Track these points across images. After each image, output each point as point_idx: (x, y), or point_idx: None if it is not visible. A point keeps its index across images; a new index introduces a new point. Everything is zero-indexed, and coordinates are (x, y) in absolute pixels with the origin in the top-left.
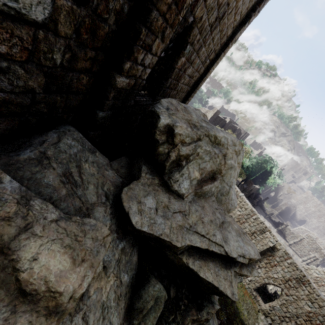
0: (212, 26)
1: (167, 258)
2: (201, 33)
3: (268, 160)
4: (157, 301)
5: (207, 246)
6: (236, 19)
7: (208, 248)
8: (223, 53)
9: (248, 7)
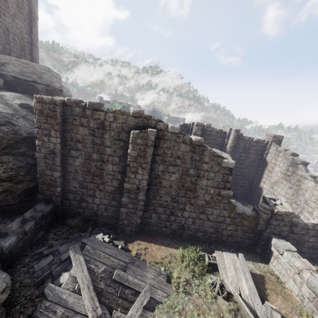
0: (5, 33)
1: (7, 81)
2: (0, 36)
3: (153, 110)
4: (0, 80)
5: (21, 78)
6: (23, 30)
7: (22, 78)
8: (33, 46)
9: (25, 25)
